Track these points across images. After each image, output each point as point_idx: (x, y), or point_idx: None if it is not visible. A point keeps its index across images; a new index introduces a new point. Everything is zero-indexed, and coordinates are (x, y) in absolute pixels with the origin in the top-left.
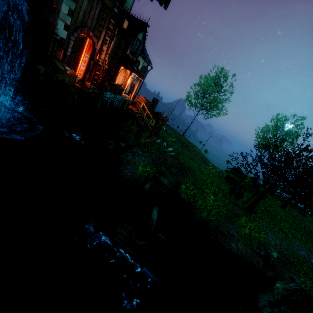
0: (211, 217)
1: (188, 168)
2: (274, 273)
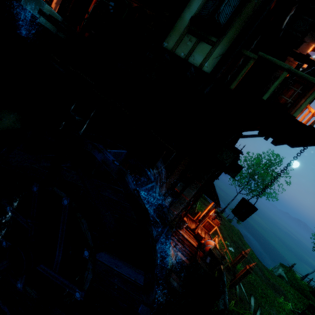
0: None
1: None
2: None
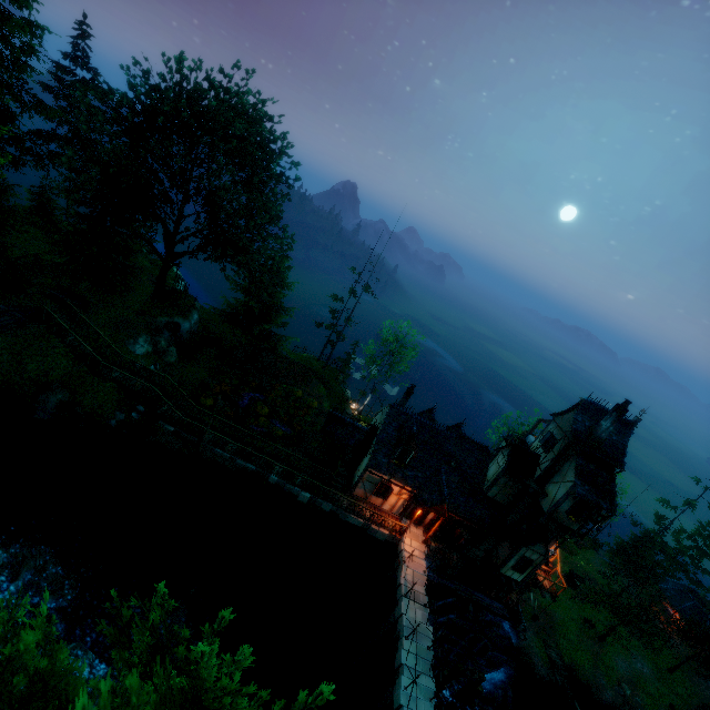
0: (587, 674)
1: (551, 614)
2: (629, 706)
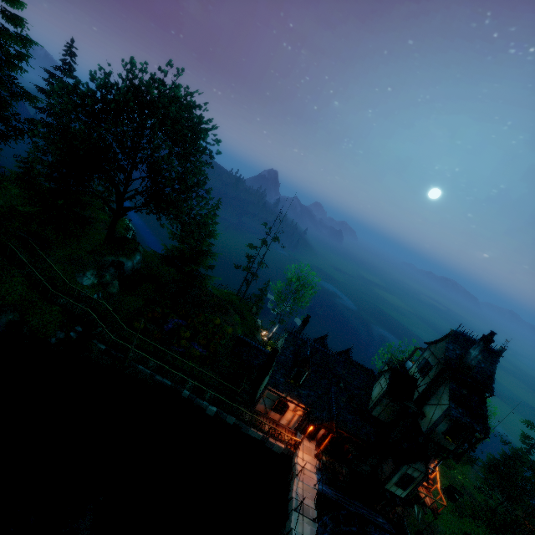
0: None
1: (434, 527)
2: None
